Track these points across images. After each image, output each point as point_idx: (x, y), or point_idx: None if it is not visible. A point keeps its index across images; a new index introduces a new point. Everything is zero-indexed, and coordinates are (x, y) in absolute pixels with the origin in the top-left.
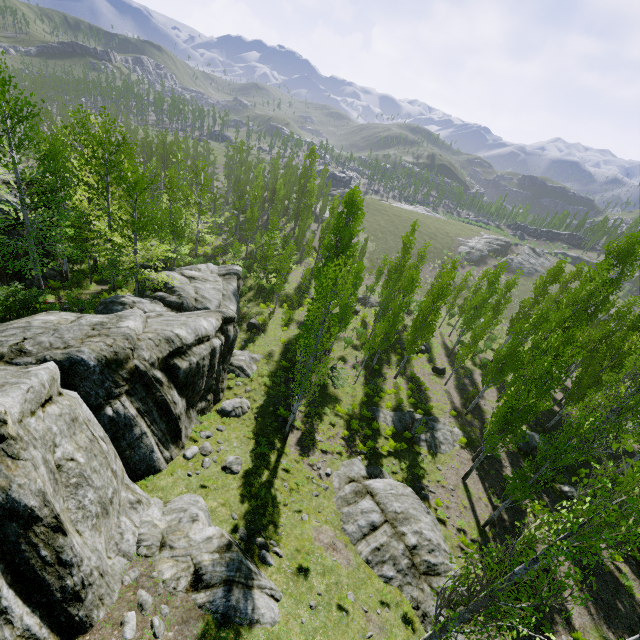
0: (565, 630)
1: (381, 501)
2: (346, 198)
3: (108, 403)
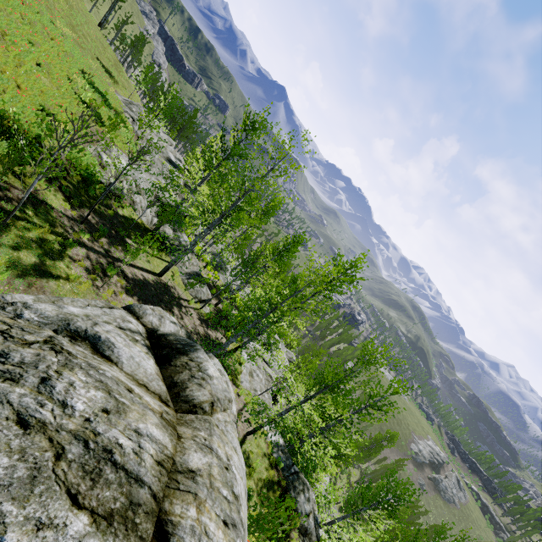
0: None
1: None
2: (391, 434)
3: None
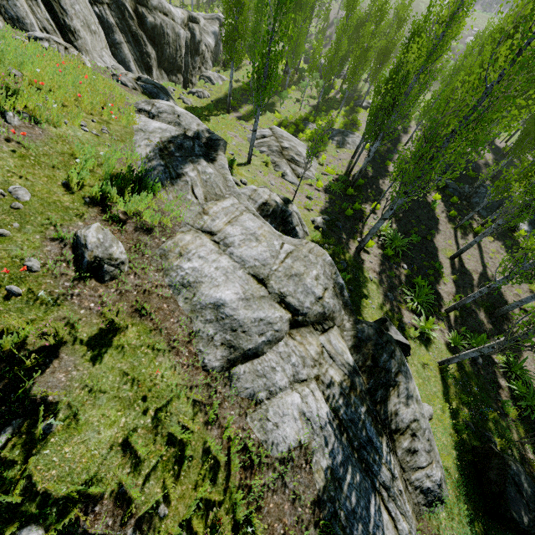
0: (371, 206)
1: (275, 131)
2: None
3: (95, 4)
